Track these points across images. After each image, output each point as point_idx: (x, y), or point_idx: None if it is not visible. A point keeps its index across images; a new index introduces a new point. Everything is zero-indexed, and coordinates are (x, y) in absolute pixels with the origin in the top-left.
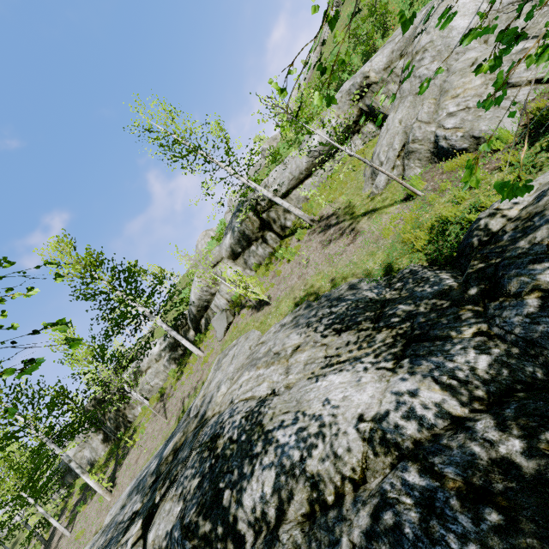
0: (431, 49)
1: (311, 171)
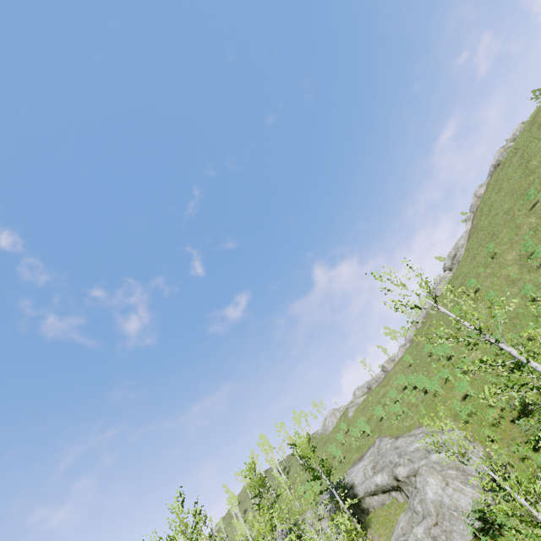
0: (419, 494)
1: (377, 492)
